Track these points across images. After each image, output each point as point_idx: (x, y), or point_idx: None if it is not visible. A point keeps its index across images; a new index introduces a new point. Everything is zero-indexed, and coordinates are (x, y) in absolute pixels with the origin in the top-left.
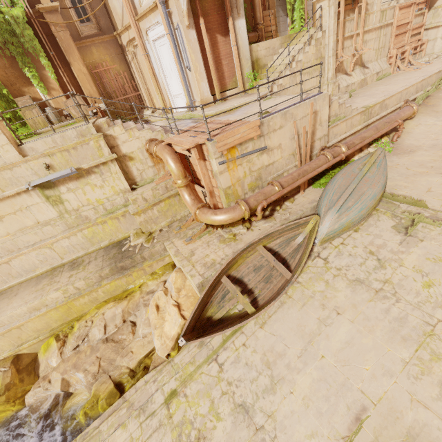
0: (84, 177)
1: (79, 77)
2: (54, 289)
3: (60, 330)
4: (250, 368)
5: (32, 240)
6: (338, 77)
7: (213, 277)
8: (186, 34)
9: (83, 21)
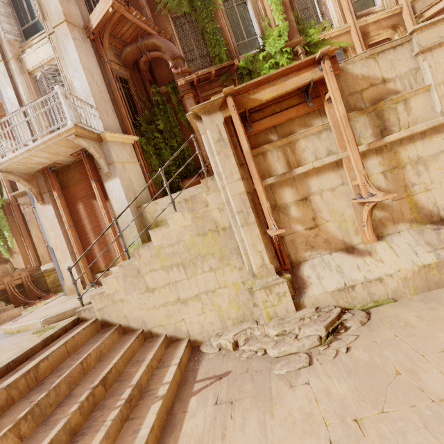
0: None
1: (36, 241)
2: None
3: None
4: None
5: None
6: (310, 261)
7: None
8: (43, 211)
9: None
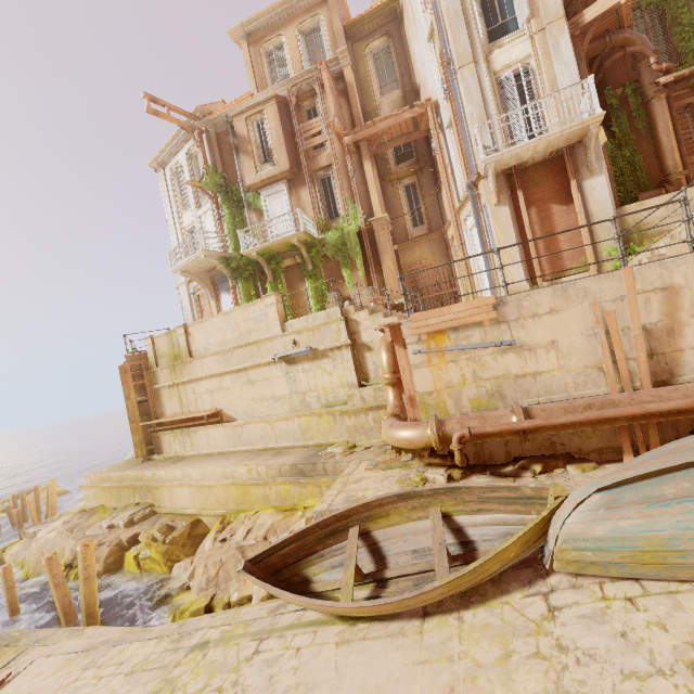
0: (319, 360)
1: (386, 274)
2: (246, 463)
3: (230, 514)
4: (267, 686)
5: (264, 412)
6: None
7: (334, 512)
8: (494, 213)
9: (417, 226)
